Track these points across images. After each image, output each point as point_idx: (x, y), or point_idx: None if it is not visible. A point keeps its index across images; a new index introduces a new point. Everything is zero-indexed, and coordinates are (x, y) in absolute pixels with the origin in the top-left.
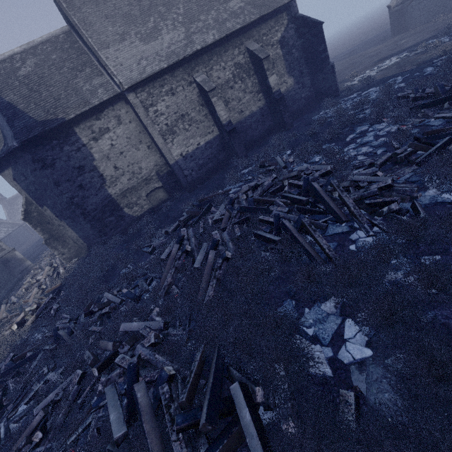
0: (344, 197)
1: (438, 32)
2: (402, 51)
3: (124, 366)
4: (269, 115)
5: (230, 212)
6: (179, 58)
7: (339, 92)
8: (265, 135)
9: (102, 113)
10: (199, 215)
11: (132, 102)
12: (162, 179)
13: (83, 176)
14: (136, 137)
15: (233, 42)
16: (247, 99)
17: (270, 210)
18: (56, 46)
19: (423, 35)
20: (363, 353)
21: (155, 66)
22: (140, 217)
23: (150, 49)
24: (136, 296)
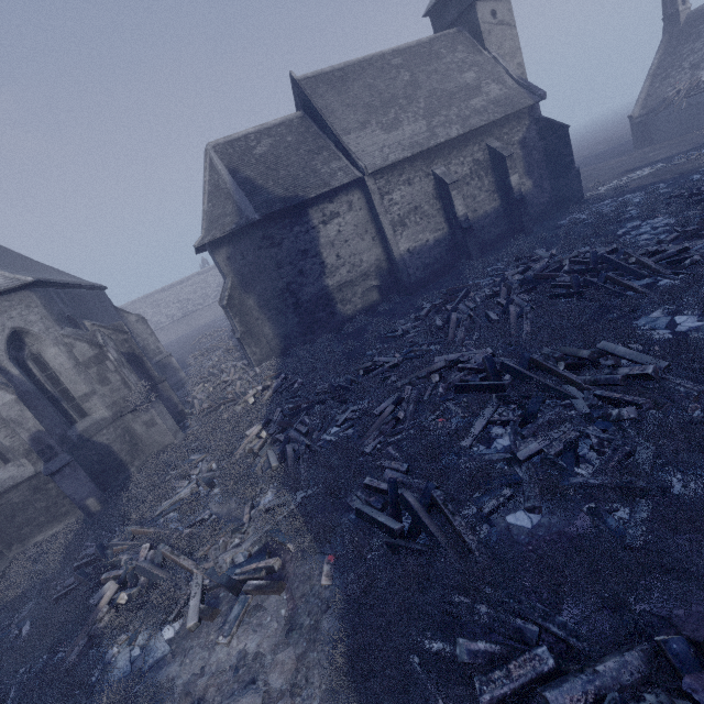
0: (643, 260)
1: (696, 145)
2: (655, 162)
3: (471, 367)
4: (503, 218)
5: (509, 286)
6: (423, 149)
7: (584, 200)
8: (498, 241)
9: (336, 197)
10: (457, 298)
11: (370, 188)
12: (381, 277)
13: (305, 261)
14: (363, 226)
15: (474, 139)
16: (482, 198)
17: (556, 281)
18: (290, 130)
19: (678, 148)
20: (696, 324)
21: (399, 154)
22: (351, 317)
23: (391, 138)
24: (420, 354)
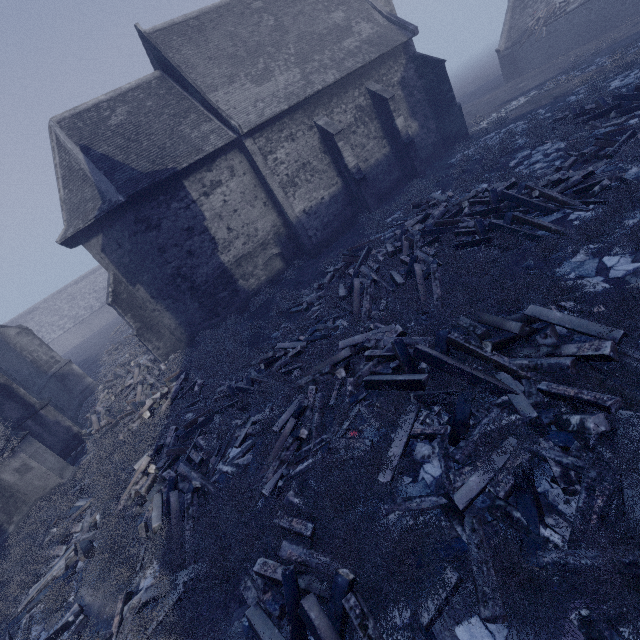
0: (547, 192)
1: (562, 70)
2: (528, 91)
3: (380, 354)
4: (396, 164)
5: (410, 240)
6: (300, 99)
7: (469, 136)
8: (394, 188)
9: (213, 163)
10: (360, 259)
11: (249, 148)
12: (281, 244)
13: (192, 239)
14: (251, 192)
15: (353, 83)
16: (371, 146)
17: (459, 227)
18: (149, 93)
19: (545, 75)
20: (633, 266)
21: (274, 108)
22: (256, 292)
23: (264, 91)
24: (325, 334)
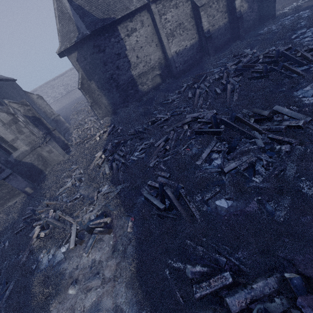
0: (305, 54)
1: None
2: None
3: (204, 121)
4: (229, 30)
5: (228, 73)
6: None
7: (275, 17)
8: (225, 45)
9: (133, 17)
10: (200, 80)
11: (153, 10)
12: (161, 69)
13: (119, 60)
14: (150, 37)
15: None
16: (218, 17)
17: (254, 69)
18: None
19: None
20: None
21: None
22: (146, 92)
23: None
24: (179, 113)
